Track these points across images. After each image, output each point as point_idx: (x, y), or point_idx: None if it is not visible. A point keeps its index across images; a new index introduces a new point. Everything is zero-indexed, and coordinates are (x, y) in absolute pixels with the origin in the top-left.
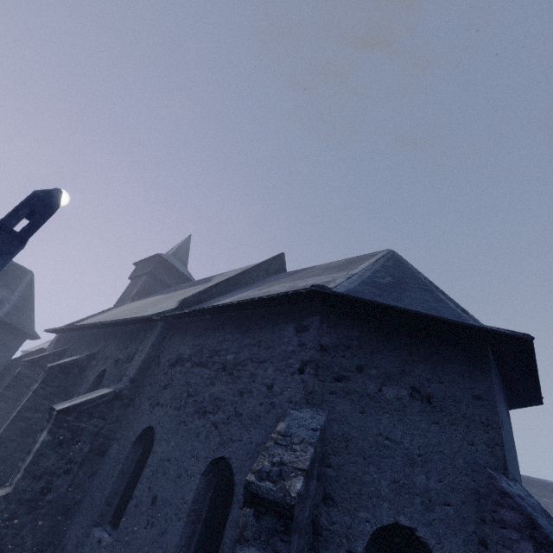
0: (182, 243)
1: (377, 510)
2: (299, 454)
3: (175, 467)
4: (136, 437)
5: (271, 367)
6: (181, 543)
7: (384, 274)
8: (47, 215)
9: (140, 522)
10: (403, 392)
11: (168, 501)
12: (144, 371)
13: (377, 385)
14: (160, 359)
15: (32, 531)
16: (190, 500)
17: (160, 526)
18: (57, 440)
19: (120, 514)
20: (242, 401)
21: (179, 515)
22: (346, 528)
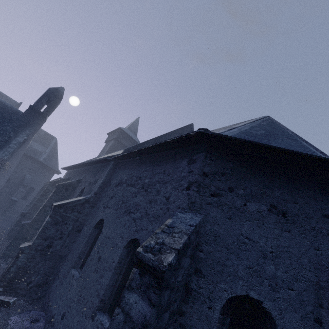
0: (134, 121)
1: (233, 284)
2: (176, 239)
3: (111, 241)
4: (95, 224)
5: (170, 186)
6: (110, 284)
7: (258, 129)
8: (56, 102)
9: (91, 269)
10: (263, 207)
11: (106, 260)
12: (102, 188)
13: (242, 201)
14: (111, 183)
15: (43, 266)
16: (116, 261)
17: (100, 273)
18: (54, 221)
19: (85, 264)
20: (150, 206)
21: (110, 268)
22: (209, 292)
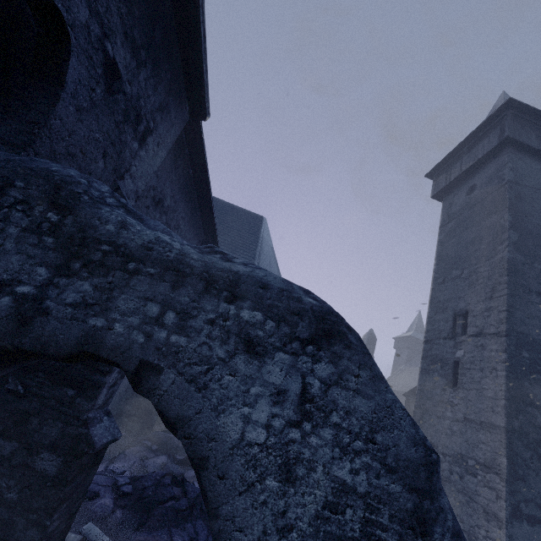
0: (417, 320)
1: None
2: None
3: None
4: None
5: None
6: None
7: None
8: (374, 344)
9: None
10: None
11: None
12: None
13: None
14: None
15: None
16: None
17: None
18: None
19: None
20: None
21: None
22: None
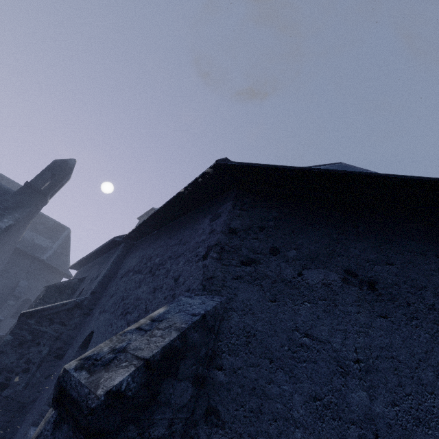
0: None
1: None
2: (153, 340)
3: None
4: (82, 341)
5: (183, 260)
6: None
7: None
8: (63, 177)
9: None
10: (333, 276)
11: None
12: (105, 285)
13: (296, 269)
14: (117, 274)
15: None
16: None
17: None
18: (18, 340)
19: None
20: (153, 297)
21: None
22: None
